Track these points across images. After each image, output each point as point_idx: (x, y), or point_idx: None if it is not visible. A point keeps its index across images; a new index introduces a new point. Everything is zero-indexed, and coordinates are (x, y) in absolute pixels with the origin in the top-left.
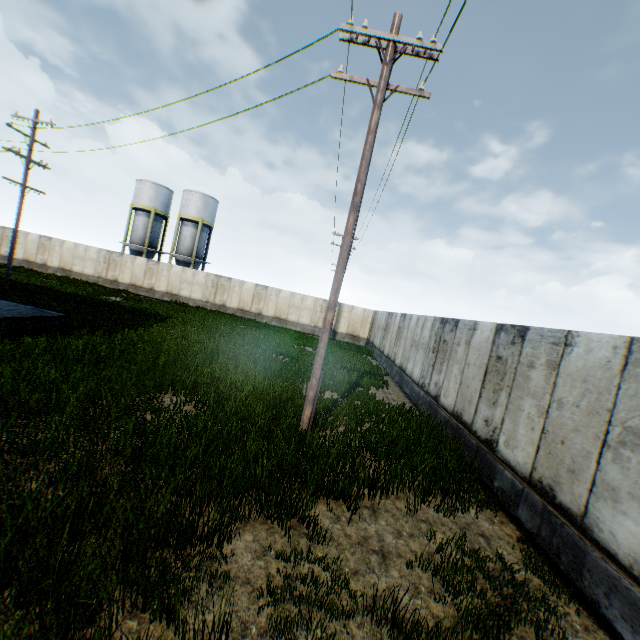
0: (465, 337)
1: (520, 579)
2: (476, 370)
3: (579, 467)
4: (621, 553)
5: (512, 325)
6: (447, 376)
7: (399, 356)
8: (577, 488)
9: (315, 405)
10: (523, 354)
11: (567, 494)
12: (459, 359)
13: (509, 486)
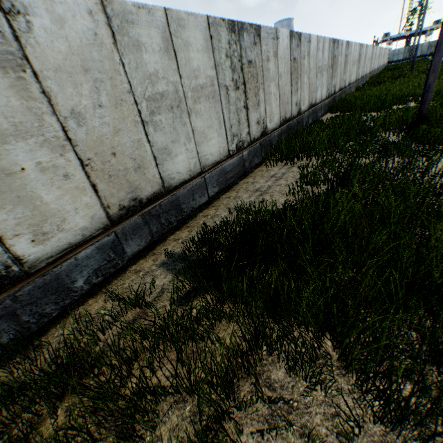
0: (273, 49)
1: (335, 116)
2: (287, 77)
3: (314, 89)
4: (319, 101)
5: (296, 32)
6: (268, 101)
7: (67, 208)
8: (314, 95)
9: (420, 103)
10: (302, 52)
11: (314, 100)
12: (273, 76)
13: (307, 118)
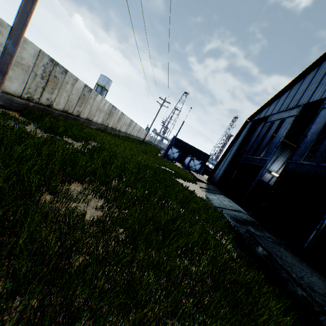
0: None
1: None
2: None
3: None
4: None
5: None
6: None
7: None
8: None
9: None
10: None
11: None
12: None
13: None
